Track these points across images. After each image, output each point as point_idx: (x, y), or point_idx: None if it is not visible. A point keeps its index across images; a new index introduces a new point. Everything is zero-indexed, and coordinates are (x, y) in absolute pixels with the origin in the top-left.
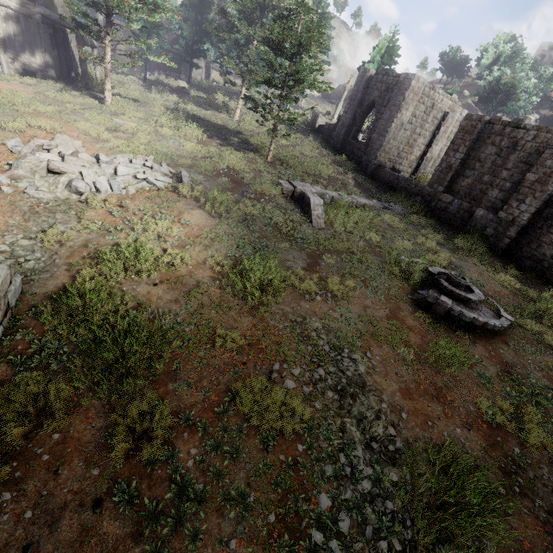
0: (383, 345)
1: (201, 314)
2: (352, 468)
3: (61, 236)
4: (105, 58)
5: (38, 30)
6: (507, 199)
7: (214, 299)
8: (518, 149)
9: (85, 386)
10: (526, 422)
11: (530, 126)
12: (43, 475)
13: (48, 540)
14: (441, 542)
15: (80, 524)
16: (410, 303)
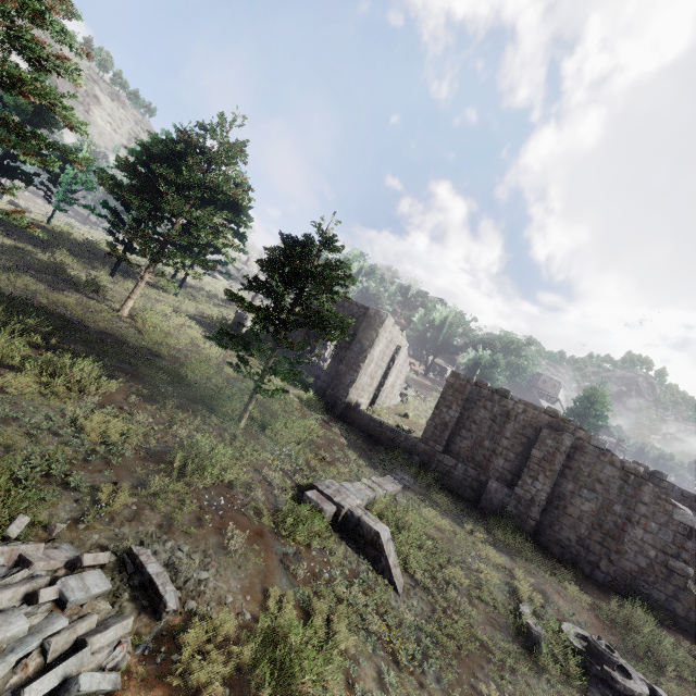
0: None
1: None
2: None
3: None
4: None
5: None
6: (515, 470)
7: None
8: (512, 419)
9: None
10: None
11: (517, 399)
12: None
13: None
14: None
15: None
16: None
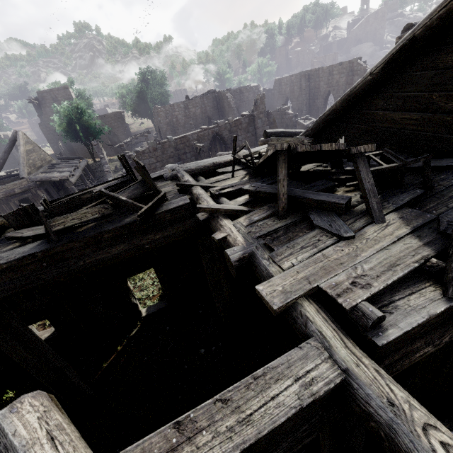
0: None
1: None
2: None
3: None
4: None
5: None
6: None
7: None
8: None
9: None
10: None
11: None
12: None
13: None
14: None
15: None
16: None
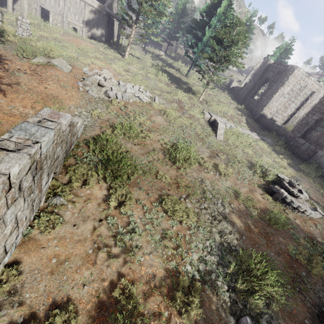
0: (241, 203)
1: (153, 163)
2: (211, 249)
3: (99, 114)
4: (131, 35)
5: (103, 18)
6: None
7: (160, 158)
8: None
9: (101, 176)
10: (314, 263)
11: None
12: (82, 203)
13: (82, 226)
14: (248, 294)
15: (93, 225)
16: (262, 189)
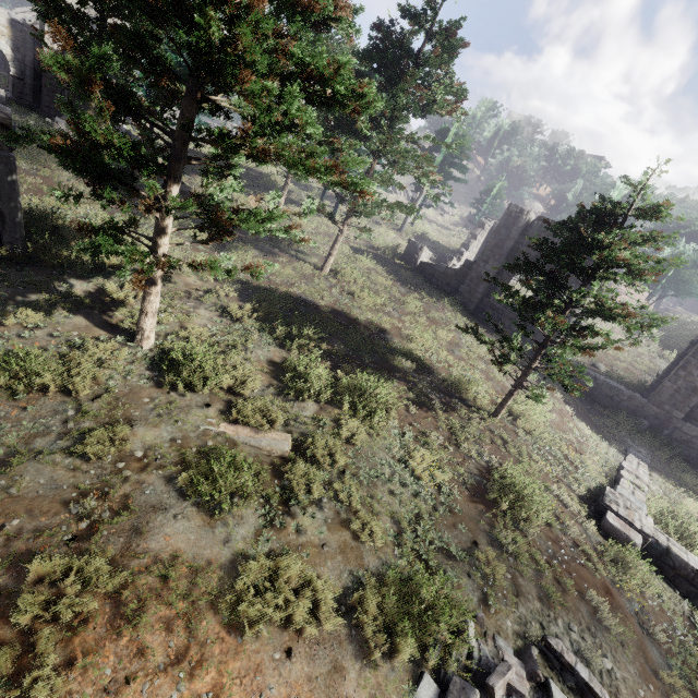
0: None
1: None
2: None
3: None
4: (156, 242)
5: None
6: None
7: None
8: None
9: None
10: None
11: None
12: None
13: None
14: None
15: None
16: None
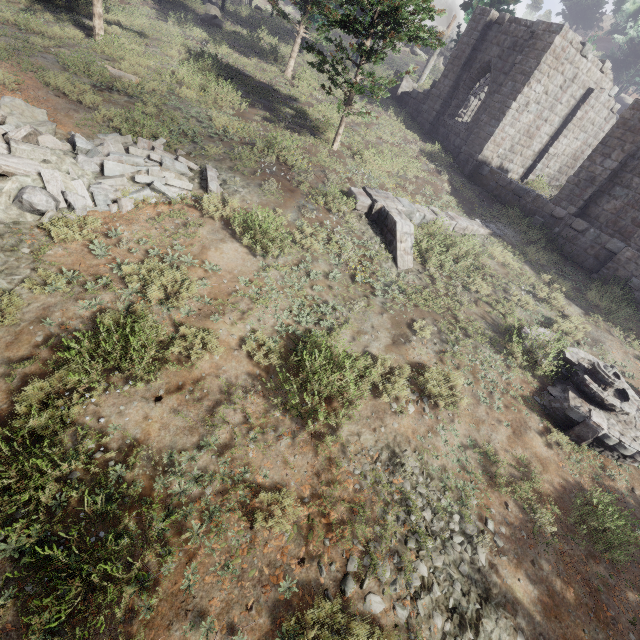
0: (508, 501)
1: (233, 453)
2: None
3: None
4: None
5: None
6: None
7: (254, 419)
8: None
9: None
10: None
11: None
12: None
13: None
14: None
15: None
16: (539, 412)
